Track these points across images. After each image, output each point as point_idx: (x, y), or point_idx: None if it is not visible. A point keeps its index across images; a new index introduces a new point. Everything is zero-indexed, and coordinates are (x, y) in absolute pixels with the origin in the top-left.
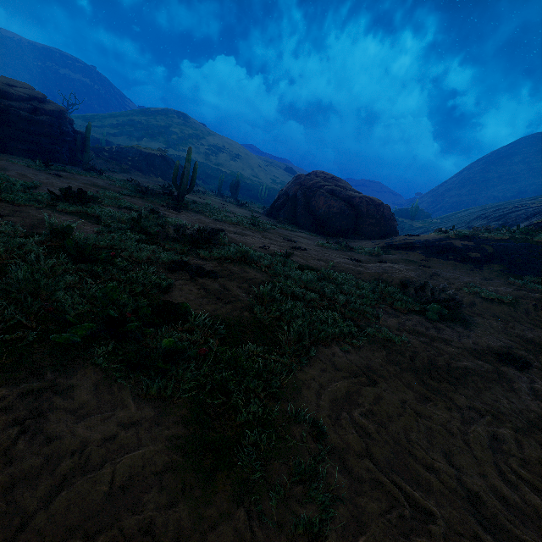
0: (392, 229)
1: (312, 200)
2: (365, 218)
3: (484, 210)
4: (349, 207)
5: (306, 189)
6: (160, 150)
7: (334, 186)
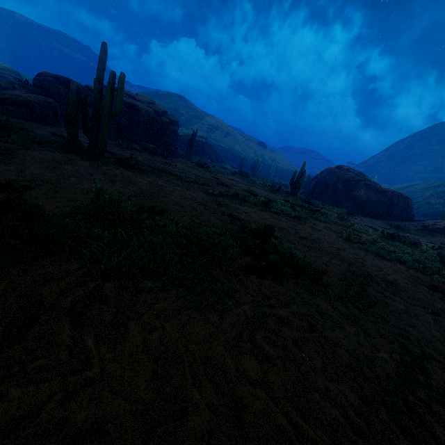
0: (411, 214)
1: (353, 190)
2: (396, 206)
3: (431, 188)
4: (385, 198)
5: (344, 181)
6: (203, 137)
7: (365, 180)
